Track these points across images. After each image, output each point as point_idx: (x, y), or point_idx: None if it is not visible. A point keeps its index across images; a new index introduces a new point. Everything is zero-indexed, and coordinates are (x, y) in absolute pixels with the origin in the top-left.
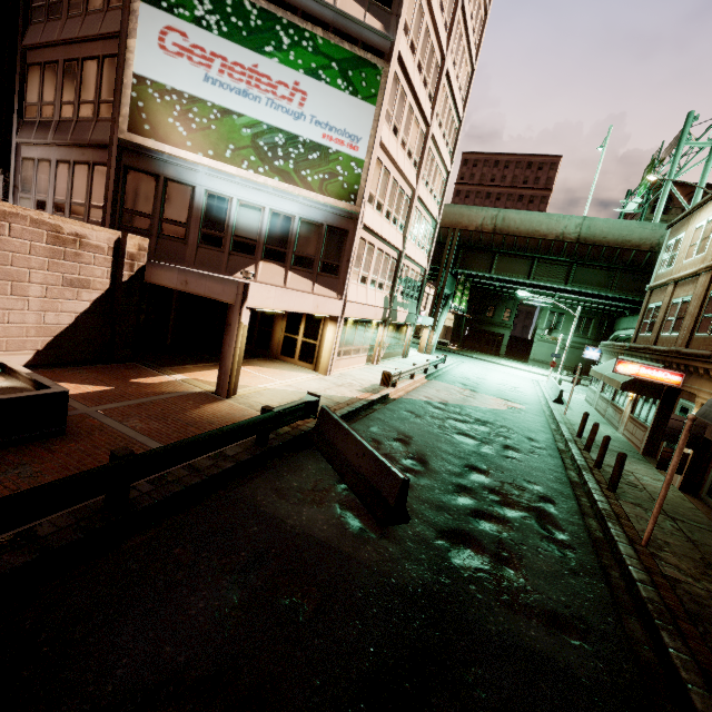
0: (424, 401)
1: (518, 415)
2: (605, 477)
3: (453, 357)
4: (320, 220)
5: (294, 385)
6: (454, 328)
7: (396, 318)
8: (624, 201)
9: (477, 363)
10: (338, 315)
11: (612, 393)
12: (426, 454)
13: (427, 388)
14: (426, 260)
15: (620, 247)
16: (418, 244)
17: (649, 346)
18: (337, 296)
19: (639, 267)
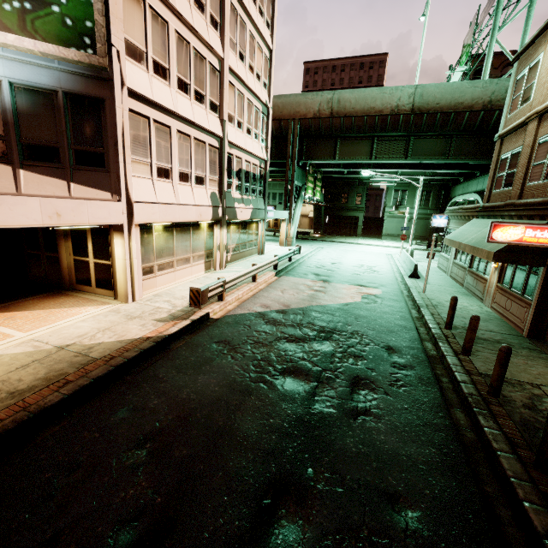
0: (257, 313)
1: (374, 306)
2: (515, 421)
3: (314, 245)
4: (50, 86)
5: (41, 337)
6: (315, 218)
7: (236, 216)
8: (449, 72)
9: (336, 246)
10: (121, 222)
11: (468, 259)
12: (192, 473)
13: (270, 290)
14: (264, 151)
15: (453, 111)
16: (248, 131)
17: (512, 201)
18: (112, 197)
19: (473, 129)
